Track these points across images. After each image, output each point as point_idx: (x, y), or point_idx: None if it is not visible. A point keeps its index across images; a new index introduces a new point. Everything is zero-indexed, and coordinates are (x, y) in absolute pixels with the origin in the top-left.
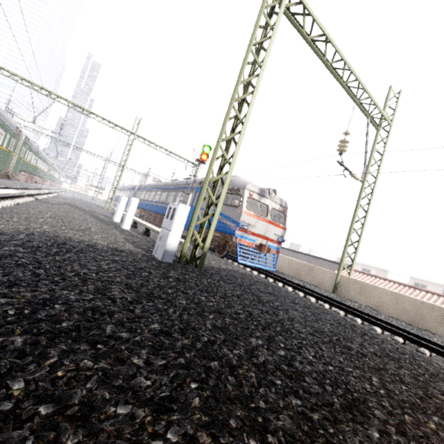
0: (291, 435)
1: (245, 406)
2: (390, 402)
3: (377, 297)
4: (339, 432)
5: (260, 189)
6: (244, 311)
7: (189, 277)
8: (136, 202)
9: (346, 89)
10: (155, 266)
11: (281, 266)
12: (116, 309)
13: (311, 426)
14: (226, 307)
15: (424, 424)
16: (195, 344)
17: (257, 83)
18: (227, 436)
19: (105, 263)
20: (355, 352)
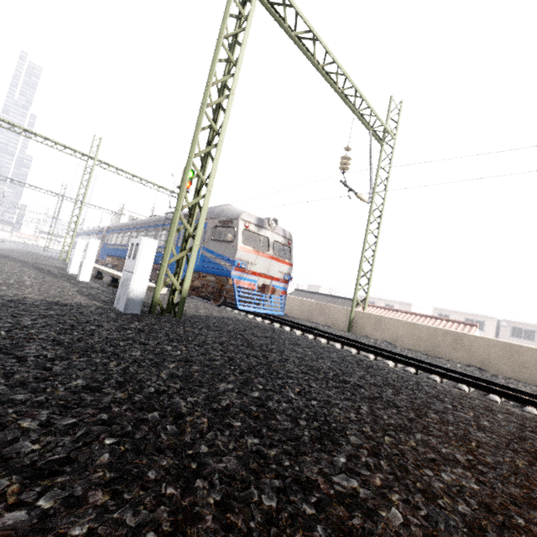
0: (231, 475)
1: (179, 454)
2: (373, 427)
3: (392, 330)
4: (297, 464)
5: (258, 219)
6: (224, 357)
7: (159, 327)
8: (96, 245)
9: (342, 98)
10: (112, 319)
11: (291, 308)
12: (22, 369)
13: (263, 463)
14: (199, 355)
15: (405, 442)
16: (134, 397)
17: (233, 85)
18: (138, 489)
19: (30, 318)
20: (351, 384)
